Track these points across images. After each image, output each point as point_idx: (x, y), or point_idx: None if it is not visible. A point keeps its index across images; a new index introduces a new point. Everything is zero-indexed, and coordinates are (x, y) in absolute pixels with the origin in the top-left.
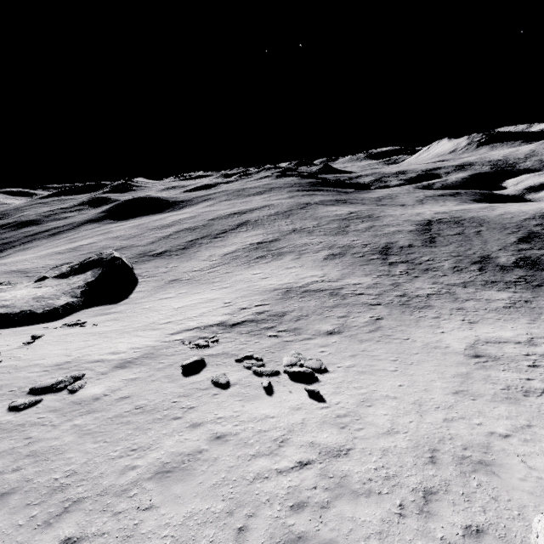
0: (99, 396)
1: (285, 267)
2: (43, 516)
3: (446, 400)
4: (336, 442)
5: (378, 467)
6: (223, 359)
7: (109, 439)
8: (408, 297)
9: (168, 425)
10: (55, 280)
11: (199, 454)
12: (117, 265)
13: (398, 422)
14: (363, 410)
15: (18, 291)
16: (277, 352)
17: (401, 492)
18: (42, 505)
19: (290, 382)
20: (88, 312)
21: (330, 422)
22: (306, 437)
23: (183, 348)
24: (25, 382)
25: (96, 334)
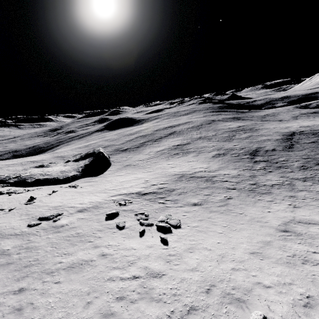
0: (64, 225)
1: (187, 161)
2: (18, 276)
3: (242, 257)
4: (159, 269)
5: (173, 287)
6: (128, 213)
7: (58, 246)
8: (257, 185)
9: (85, 244)
10: (73, 162)
11: (90, 261)
12: (100, 156)
13: (201, 265)
14: (186, 254)
15: (56, 167)
16: (159, 212)
17: (177, 304)
18: (20, 271)
19: (155, 231)
20: (82, 180)
21: (162, 257)
22: (145, 263)
23: (112, 205)
24: (39, 214)
25: (79, 192)
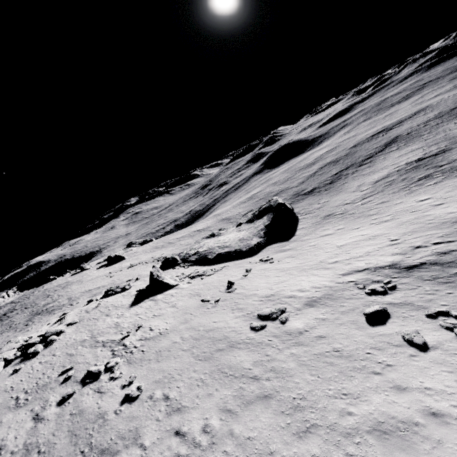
0: (301, 330)
1: None
2: (294, 427)
3: None
4: None
5: None
6: (408, 311)
7: (320, 375)
8: None
9: (369, 378)
10: (246, 225)
11: (414, 426)
12: (282, 209)
13: None
14: None
15: (229, 234)
16: None
17: None
18: (291, 416)
19: None
20: (271, 248)
21: None
22: None
23: (358, 292)
24: (253, 308)
25: (282, 270)
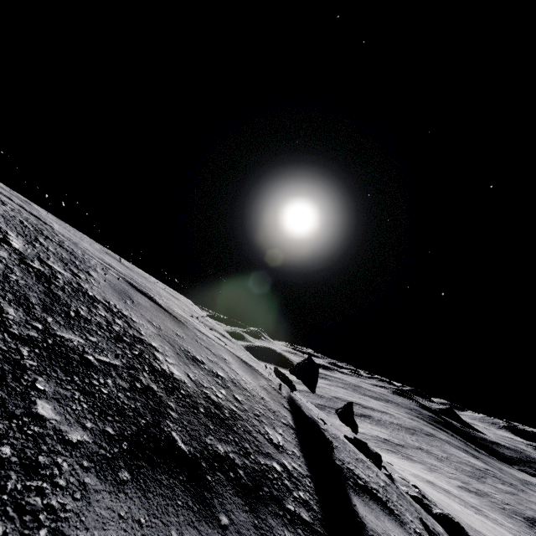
0: None
1: (418, 469)
2: None
3: None
4: None
5: None
6: None
7: None
8: None
9: None
10: None
11: None
12: None
13: None
14: None
15: None
16: None
17: None
18: None
19: None
20: None
21: None
22: None
23: None
24: None
25: None
